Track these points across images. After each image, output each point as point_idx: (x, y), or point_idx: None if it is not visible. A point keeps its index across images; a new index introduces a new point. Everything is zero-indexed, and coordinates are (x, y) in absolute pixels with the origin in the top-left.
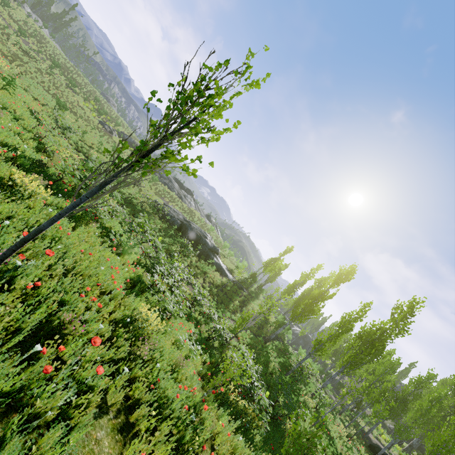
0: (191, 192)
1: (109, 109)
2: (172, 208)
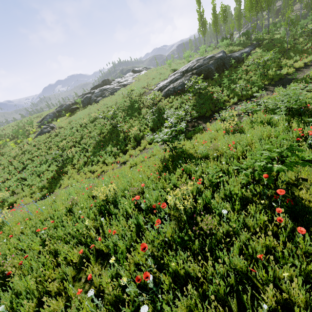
0: (106, 79)
1: (3, 131)
2: (165, 84)
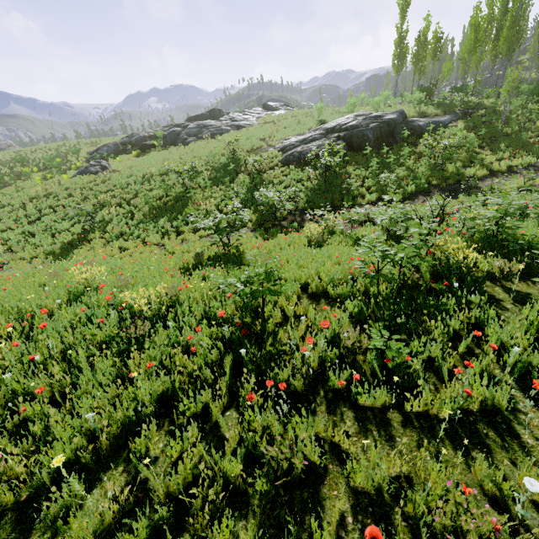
0: (217, 110)
1: (33, 153)
2: (293, 143)
